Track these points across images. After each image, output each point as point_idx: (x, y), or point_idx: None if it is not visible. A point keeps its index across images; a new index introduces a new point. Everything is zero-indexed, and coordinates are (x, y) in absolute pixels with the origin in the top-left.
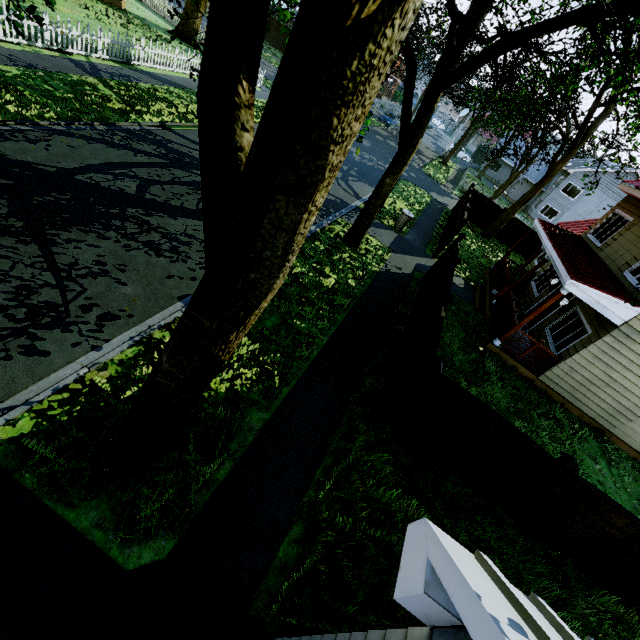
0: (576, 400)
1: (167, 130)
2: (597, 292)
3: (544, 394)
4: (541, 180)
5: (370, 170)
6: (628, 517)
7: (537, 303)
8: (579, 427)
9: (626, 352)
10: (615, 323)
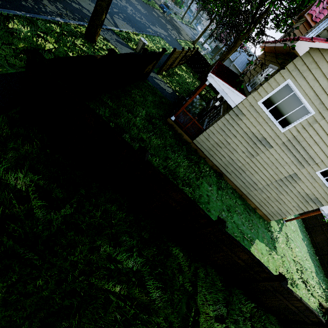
0: (210, 156)
1: None
2: (223, 83)
3: (194, 151)
4: (230, 48)
5: (136, 21)
6: (180, 193)
7: (209, 109)
8: (209, 170)
9: (235, 126)
10: (231, 106)
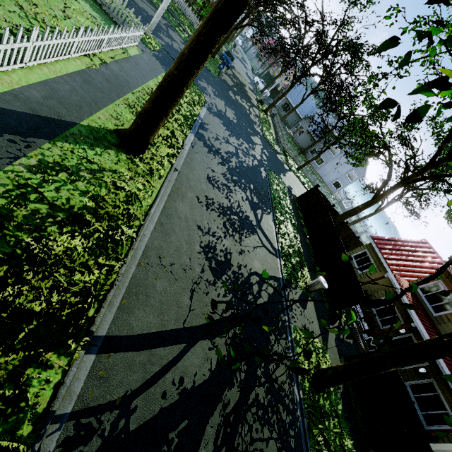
0: None
1: (103, 352)
2: None
3: None
4: (370, 203)
5: (256, 176)
6: None
7: None
8: None
9: None
10: None
